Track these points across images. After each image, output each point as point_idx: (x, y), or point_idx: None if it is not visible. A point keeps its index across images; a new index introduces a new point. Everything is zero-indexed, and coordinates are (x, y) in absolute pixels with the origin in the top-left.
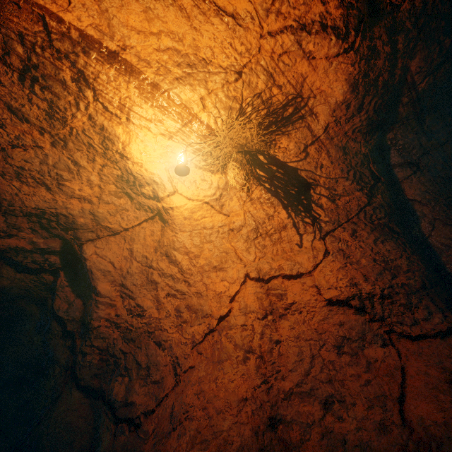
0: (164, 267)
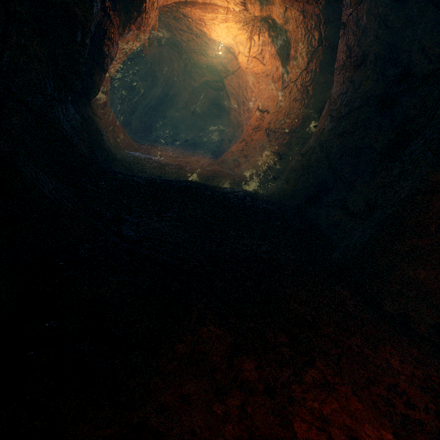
0: (246, 95)
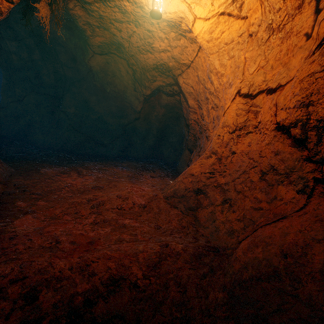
0: (209, 87)
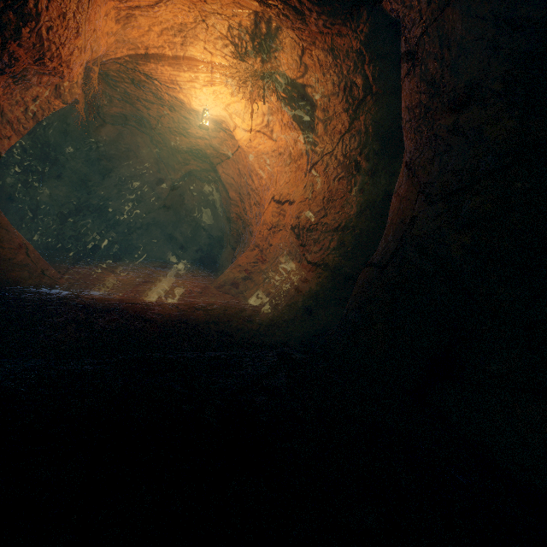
0: (251, 184)
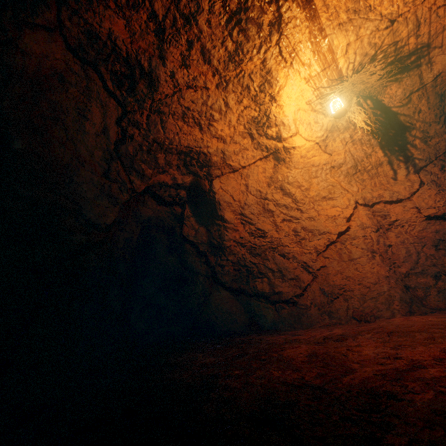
0: (279, 198)
